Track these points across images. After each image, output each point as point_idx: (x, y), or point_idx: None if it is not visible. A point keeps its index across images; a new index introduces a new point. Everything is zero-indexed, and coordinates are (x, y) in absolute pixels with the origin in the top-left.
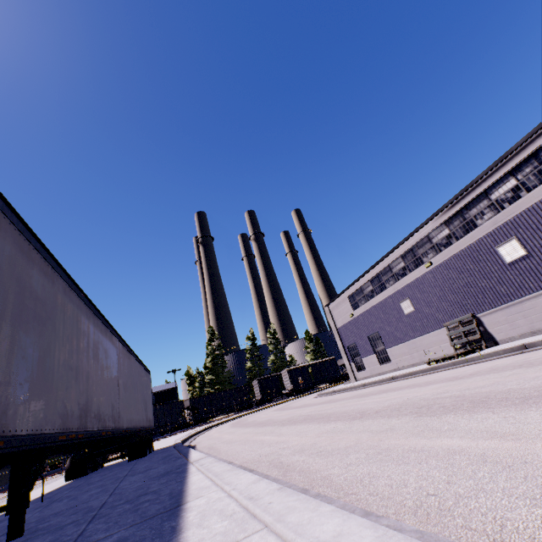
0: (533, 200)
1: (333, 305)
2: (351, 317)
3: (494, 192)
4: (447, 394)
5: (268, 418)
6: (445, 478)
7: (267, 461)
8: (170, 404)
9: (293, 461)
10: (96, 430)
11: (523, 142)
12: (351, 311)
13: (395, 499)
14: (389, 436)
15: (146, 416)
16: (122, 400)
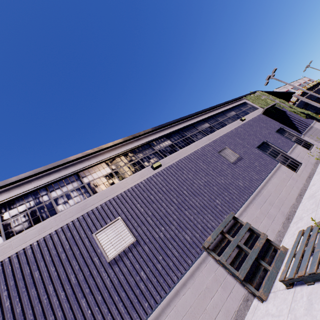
0: (224, 131)
1: None
2: None
3: (199, 126)
4: None
5: None
6: None
7: None
8: None
9: None
10: None
11: (206, 111)
12: None
13: None
14: None
15: None
16: None
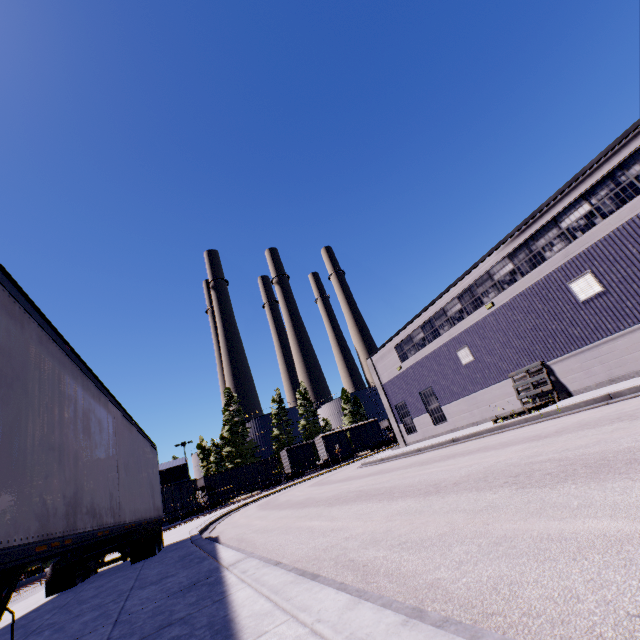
0: (609, 227)
1: (377, 357)
2: (398, 370)
3: (565, 219)
4: (542, 457)
5: (306, 497)
6: (639, 585)
7: (330, 560)
8: (180, 485)
9: (370, 559)
10: (90, 531)
11: (598, 161)
12: (399, 363)
13: (576, 624)
14: (496, 517)
15: (154, 503)
16: (123, 486)
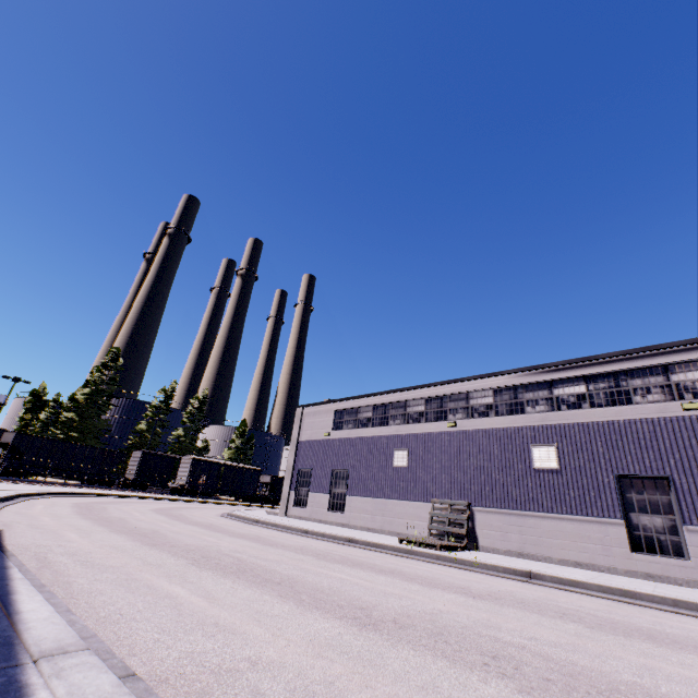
0: (592, 417)
1: (310, 410)
2: (325, 435)
3: (560, 388)
4: (508, 636)
5: (152, 527)
6: None
7: None
8: None
9: None
10: None
11: (613, 356)
12: (330, 429)
13: None
14: None
15: None
16: None
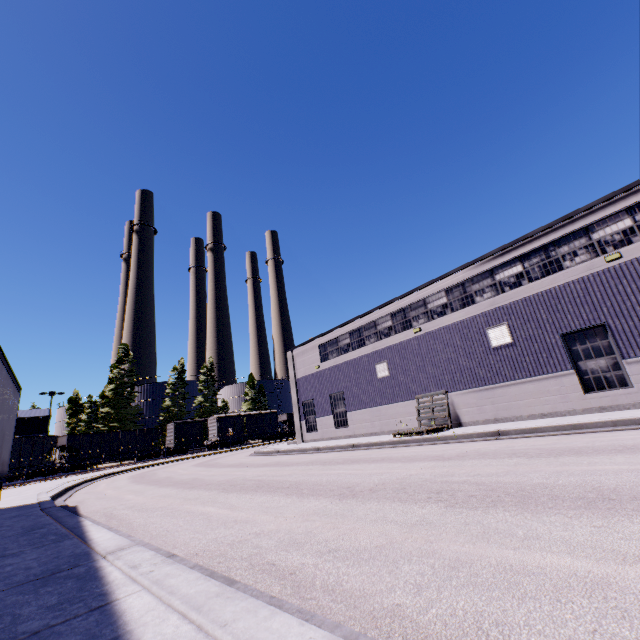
0: (532, 291)
1: (298, 351)
2: (316, 369)
3: (500, 273)
4: (457, 478)
5: (192, 476)
6: None
7: (241, 559)
8: (34, 439)
9: (297, 566)
10: None
11: (540, 232)
12: (319, 362)
13: None
14: (437, 536)
15: None
16: None
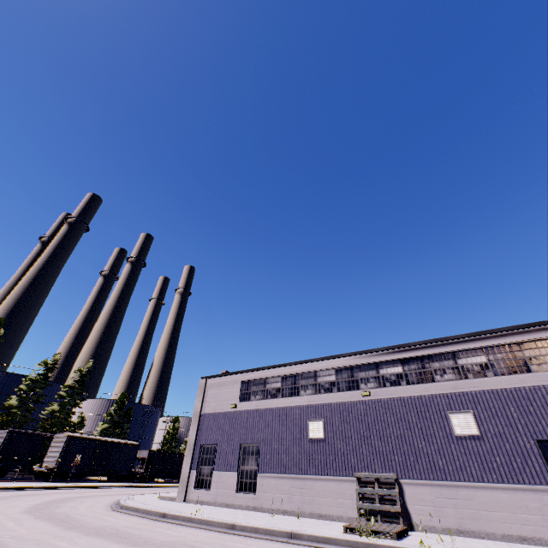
0: (499, 384)
1: (215, 381)
2: (232, 407)
3: (463, 358)
4: None
5: None
6: None
7: None
8: None
9: None
10: None
11: (505, 331)
12: (237, 400)
13: None
14: None
15: None
16: None
